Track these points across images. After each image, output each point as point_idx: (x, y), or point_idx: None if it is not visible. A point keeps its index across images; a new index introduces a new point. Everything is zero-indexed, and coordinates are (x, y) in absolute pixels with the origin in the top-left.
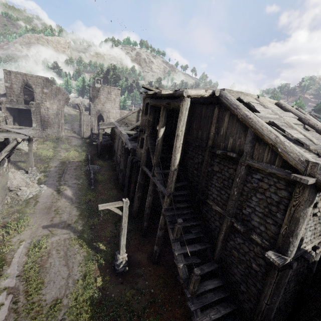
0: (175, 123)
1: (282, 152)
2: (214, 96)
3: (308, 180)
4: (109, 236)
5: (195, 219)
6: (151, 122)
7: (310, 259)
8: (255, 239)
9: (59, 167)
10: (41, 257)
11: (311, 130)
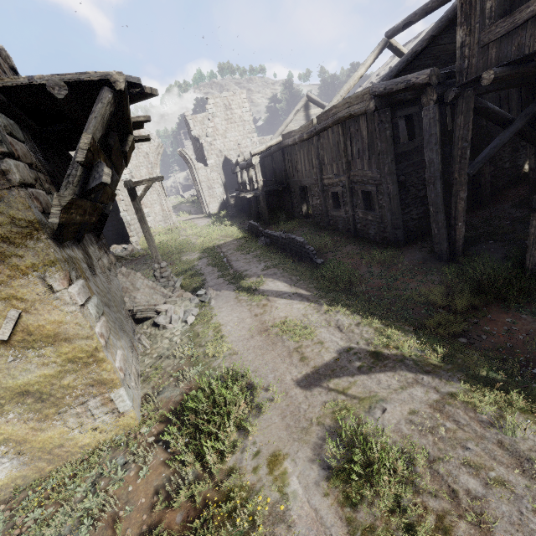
0: None
1: None
2: None
3: None
4: None
5: None
6: None
7: None
8: None
9: (208, 258)
10: (442, 527)
11: None
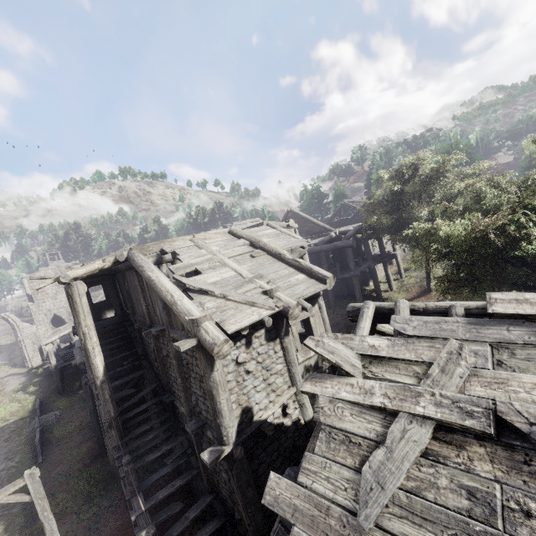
0: (124, 300)
1: (178, 315)
2: (123, 260)
3: (180, 346)
4: None
5: (174, 439)
6: None
7: (265, 431)
8: (210, 437)
9: None
10: None
11: (257, 255)
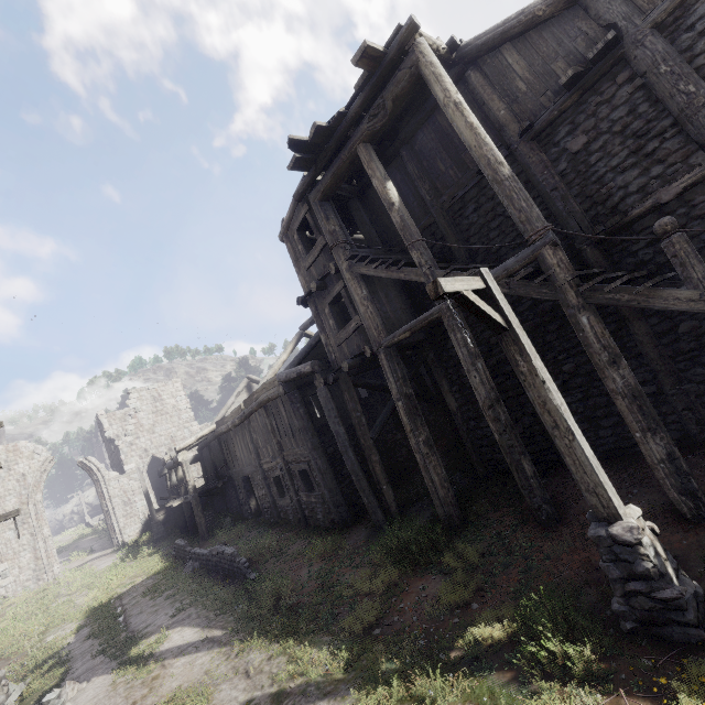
0: (385, 228)
1: None
2: (452, 56)
3: None
4: (469, 598)
5: None
6: (340, 233)
7: None
8: None
9: (93, 623)
10: None
11: None
